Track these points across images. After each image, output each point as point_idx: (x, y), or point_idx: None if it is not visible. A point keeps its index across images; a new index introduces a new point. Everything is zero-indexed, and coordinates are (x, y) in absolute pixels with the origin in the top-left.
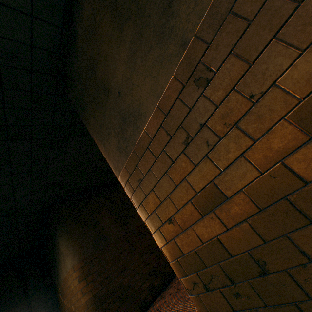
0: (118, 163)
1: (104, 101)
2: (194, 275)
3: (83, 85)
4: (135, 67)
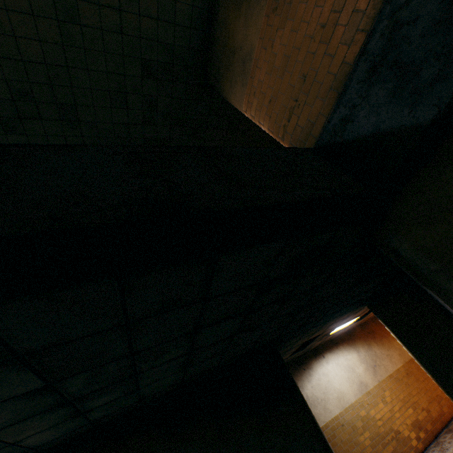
0: (242, 96)
1: (232, 61)
2: (283, 121)
3: (219, 63)
4: (248, 25)
